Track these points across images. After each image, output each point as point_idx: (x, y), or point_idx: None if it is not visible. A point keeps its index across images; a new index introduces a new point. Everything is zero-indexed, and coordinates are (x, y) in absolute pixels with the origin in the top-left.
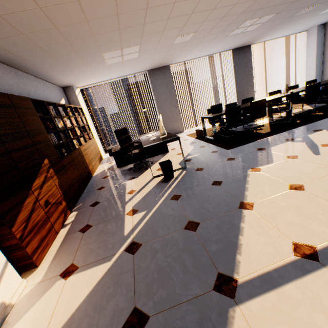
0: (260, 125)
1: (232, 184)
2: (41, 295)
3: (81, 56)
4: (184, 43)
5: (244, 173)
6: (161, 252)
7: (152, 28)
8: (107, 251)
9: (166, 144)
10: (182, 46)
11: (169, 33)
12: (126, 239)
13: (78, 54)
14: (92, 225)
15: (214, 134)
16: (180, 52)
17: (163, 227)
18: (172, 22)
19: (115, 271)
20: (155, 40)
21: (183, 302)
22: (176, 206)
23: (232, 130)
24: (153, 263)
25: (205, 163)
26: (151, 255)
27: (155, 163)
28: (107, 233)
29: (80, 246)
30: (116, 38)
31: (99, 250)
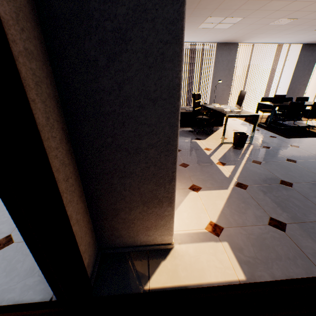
0: (311, 126)
1: (307, 164)
2: (184, 196)
3: (191, 15)
4: (275, 26)
5: (314, 160)
6: (270, 193)
7: (273, 6)
8: (219, 183)
9: (223, 119)
10: (271, 28)
11: (278, 13)
12: (230, 179)
13: (192, 12)
14: (188, 164)
15: (269, 121)
16: (262, 33)
17: (260, 179)
18: (293, 4)
19: (237, 196)
20: (260, 17)
21: (307, 222)
22: (261, 168)
23: (282, 123)
24: (267, 198)
25: (269, 144)
26: (262, 193)
27: (214, 132)
28: (209, 172)
29: (190, 175)
30: (235, 6)
31: (211, 181)
